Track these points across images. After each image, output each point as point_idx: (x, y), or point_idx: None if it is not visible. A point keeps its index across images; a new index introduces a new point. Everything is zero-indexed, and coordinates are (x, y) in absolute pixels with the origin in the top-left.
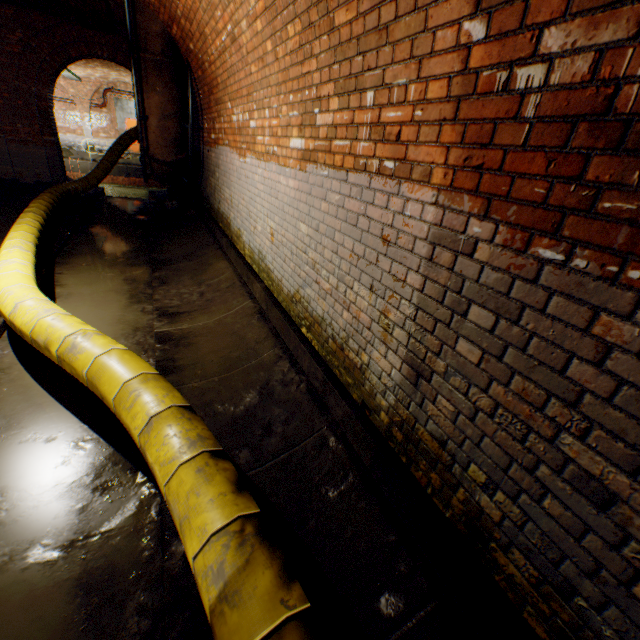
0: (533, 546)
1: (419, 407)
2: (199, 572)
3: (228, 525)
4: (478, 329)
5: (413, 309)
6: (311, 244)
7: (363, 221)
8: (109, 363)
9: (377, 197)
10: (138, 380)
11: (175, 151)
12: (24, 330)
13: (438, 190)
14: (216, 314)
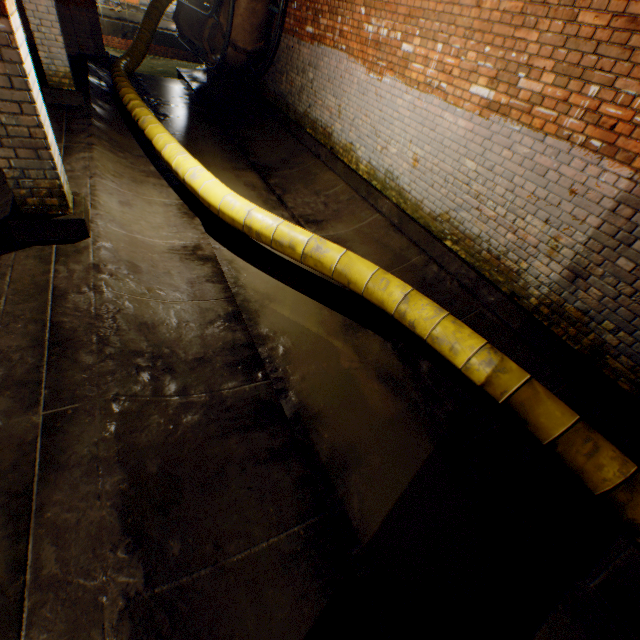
0: (635, 353)
1: (571, 294)
2: (475, 364)
3: (484, 345)
4: (637, 254)
5: (585, 239)
6: (478, 179)
7: (552, 175)
8: (353, 261)
9: (574, 162)
10: (380, 273)
11: (256, 38)
12: (264, 233)
13: (635, 172)
14: (350, 224)
